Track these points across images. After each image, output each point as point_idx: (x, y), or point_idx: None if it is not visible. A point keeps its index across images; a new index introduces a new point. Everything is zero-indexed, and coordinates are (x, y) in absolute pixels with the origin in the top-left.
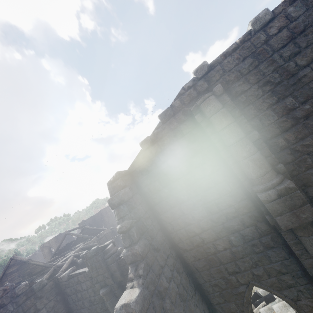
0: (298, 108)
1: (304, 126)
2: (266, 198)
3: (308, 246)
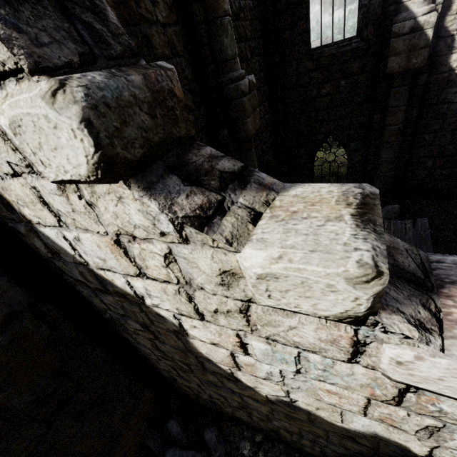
0: (234, 0)
1: (236, 28)
2: (244, 88)
3: (249, 163)
